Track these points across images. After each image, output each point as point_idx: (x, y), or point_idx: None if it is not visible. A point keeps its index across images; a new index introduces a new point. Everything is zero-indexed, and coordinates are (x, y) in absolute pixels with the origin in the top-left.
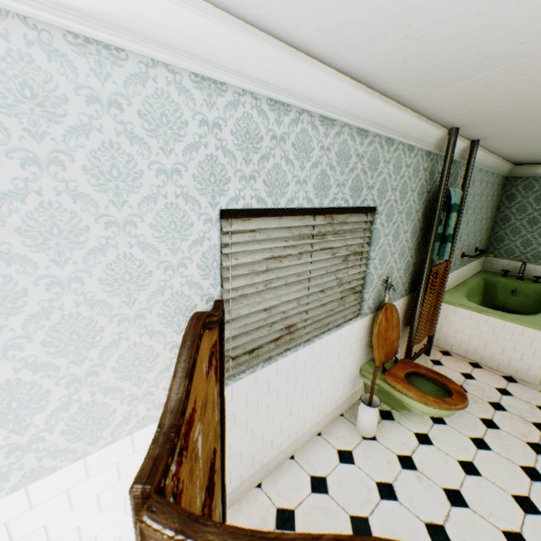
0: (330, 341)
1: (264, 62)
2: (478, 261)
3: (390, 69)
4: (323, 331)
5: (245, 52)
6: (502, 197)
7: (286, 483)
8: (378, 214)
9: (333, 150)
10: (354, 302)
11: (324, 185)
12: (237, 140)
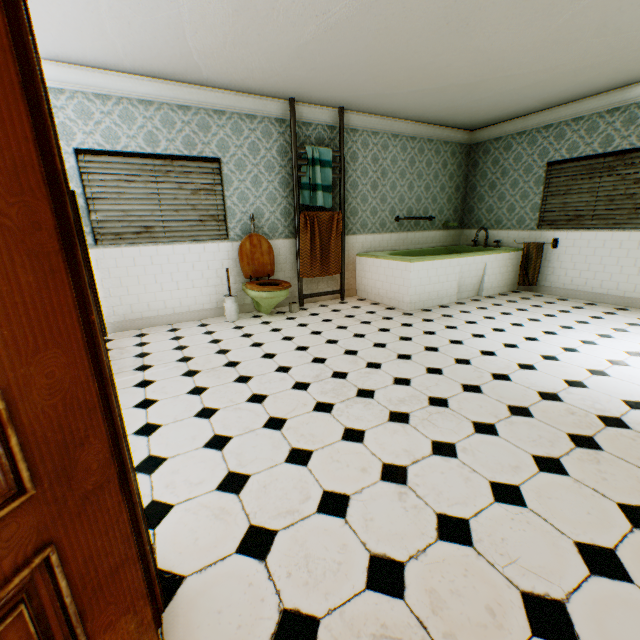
0: (195, 250)
1: (81, 78)
2: (447, 233)
3: (155, 69)
4: (186, 241)
5: (68, 75)
6: (469, 166)
7: (156, 329)
8: (224, 164)
9: (157, 120)
10: (219, 228)
11: (154, 140)
12: (78, 115)
